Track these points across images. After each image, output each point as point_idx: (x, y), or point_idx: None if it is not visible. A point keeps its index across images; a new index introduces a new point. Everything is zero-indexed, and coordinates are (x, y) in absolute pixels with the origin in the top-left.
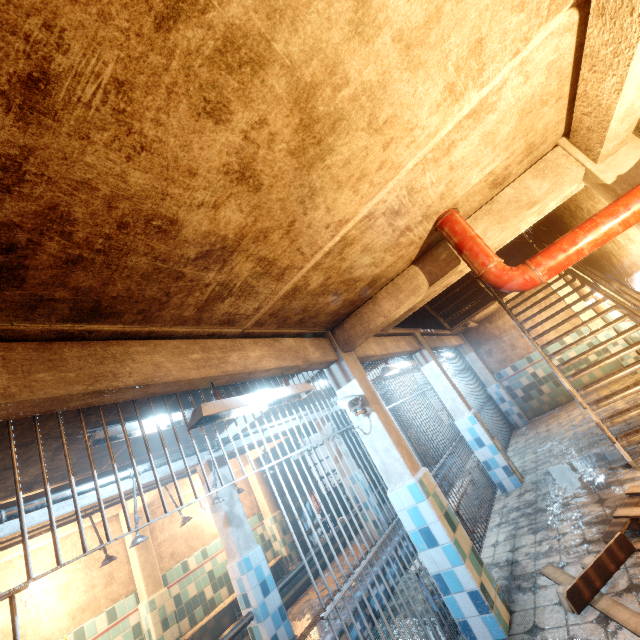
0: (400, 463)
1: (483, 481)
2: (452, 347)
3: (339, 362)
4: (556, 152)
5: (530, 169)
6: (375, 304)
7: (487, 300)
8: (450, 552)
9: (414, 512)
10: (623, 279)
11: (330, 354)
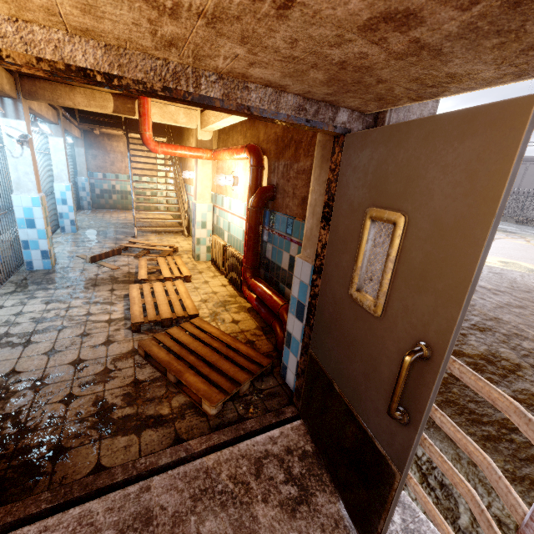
0: (33, 184)
1: (53, 222)
2: (72, 136)
3: (16, 101)
4: (195, 113)
5: (185, 109)
6: (72, 91)
7: (117, 124)
8: (42, 233)
9: (28, 210)
10: (184, 170)
11: (14, 92)
